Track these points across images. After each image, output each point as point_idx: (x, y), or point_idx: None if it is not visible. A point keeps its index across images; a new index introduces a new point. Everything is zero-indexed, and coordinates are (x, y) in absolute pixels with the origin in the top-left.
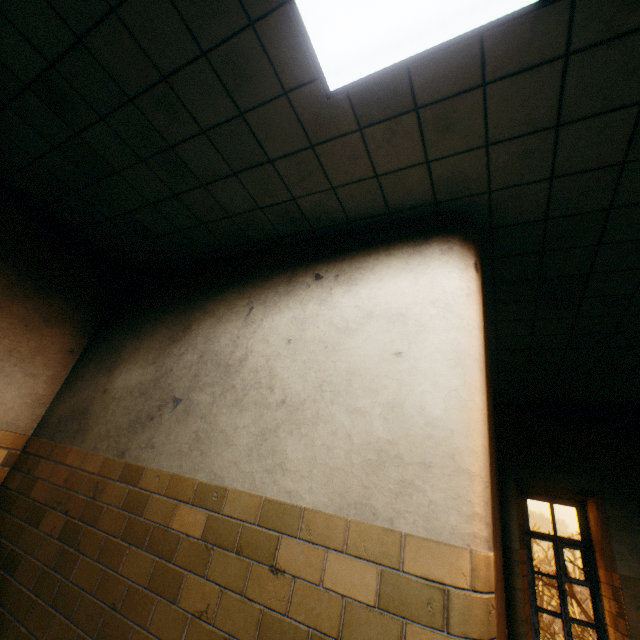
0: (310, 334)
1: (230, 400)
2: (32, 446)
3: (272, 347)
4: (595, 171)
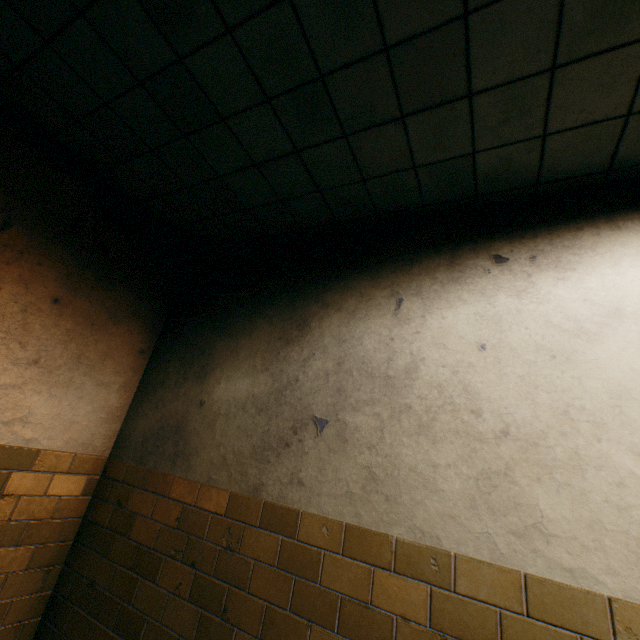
0: (517, 338)
1: (409, 426)
2: (114, 470)
3: (455, 354)
4: None
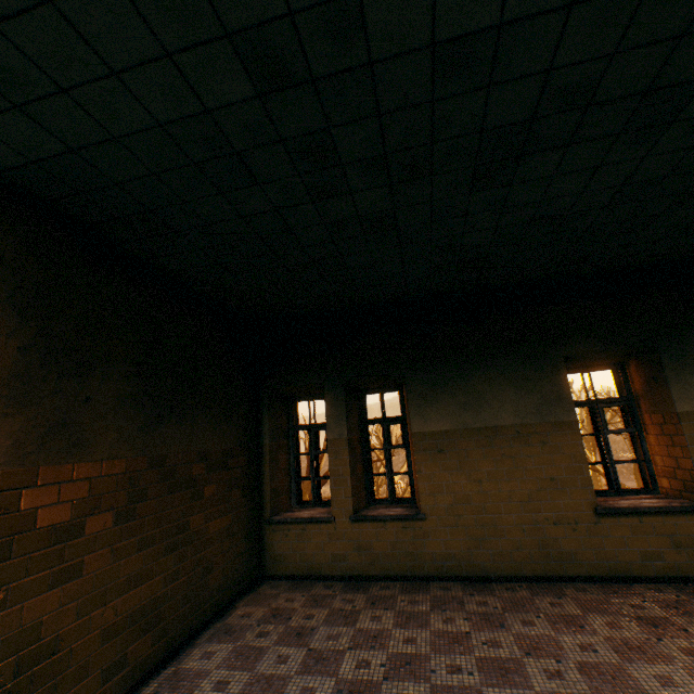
0: None
1: None
2: None
3: None
4: (4, 114)
